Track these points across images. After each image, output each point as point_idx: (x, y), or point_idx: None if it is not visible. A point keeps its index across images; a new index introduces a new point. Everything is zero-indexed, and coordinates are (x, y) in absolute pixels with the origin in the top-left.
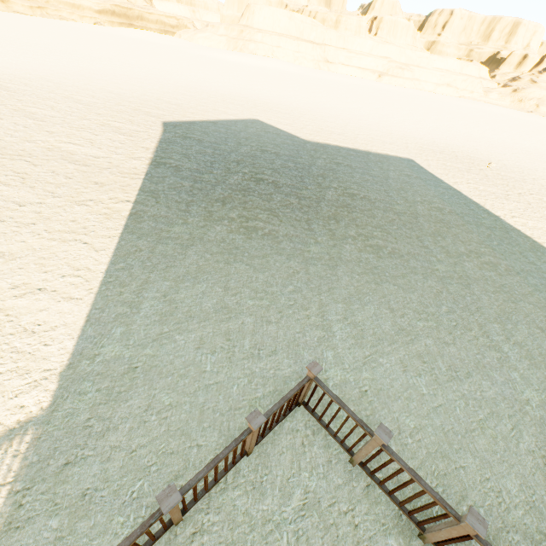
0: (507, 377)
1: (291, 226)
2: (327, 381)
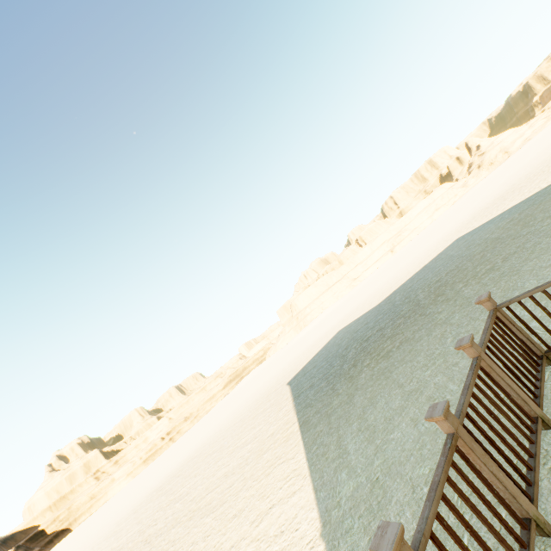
0: None
1: (412, 327)
2: None
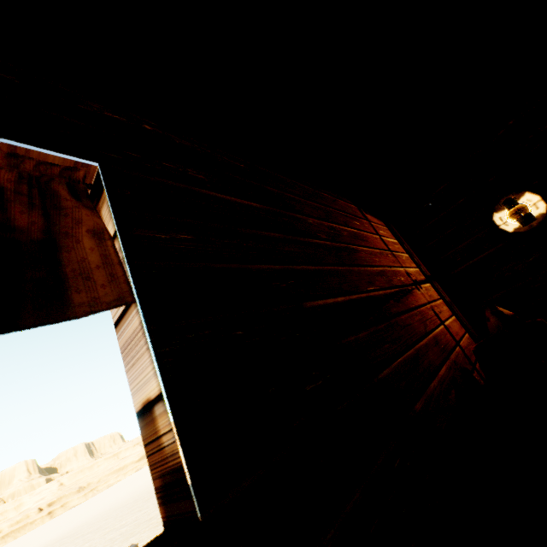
0: None
1: None
2: None
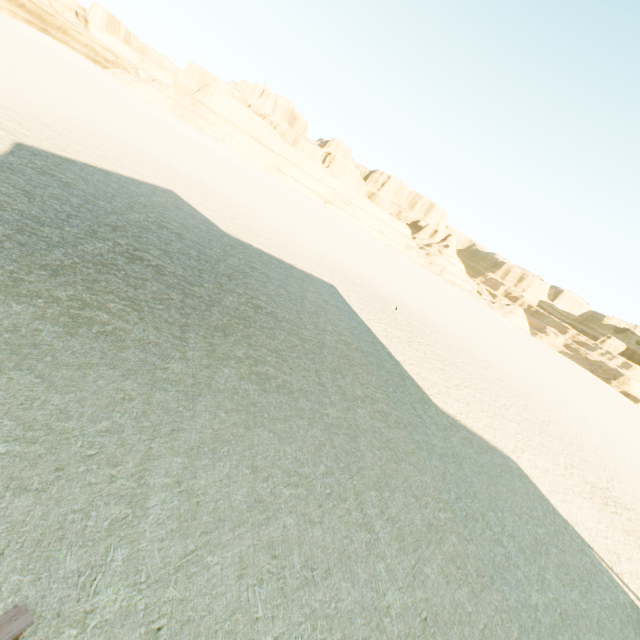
0: (372, 572)
1: (155, 328)
2: (87, 618)
